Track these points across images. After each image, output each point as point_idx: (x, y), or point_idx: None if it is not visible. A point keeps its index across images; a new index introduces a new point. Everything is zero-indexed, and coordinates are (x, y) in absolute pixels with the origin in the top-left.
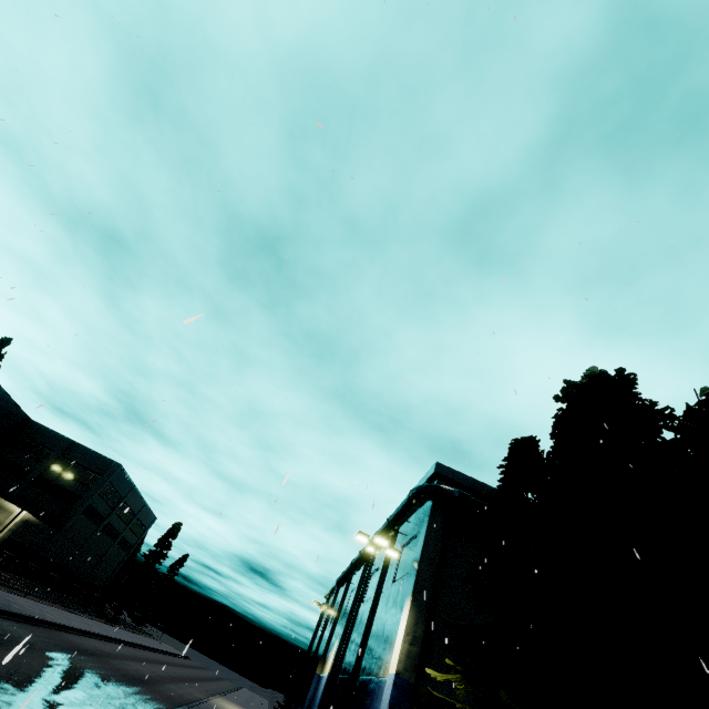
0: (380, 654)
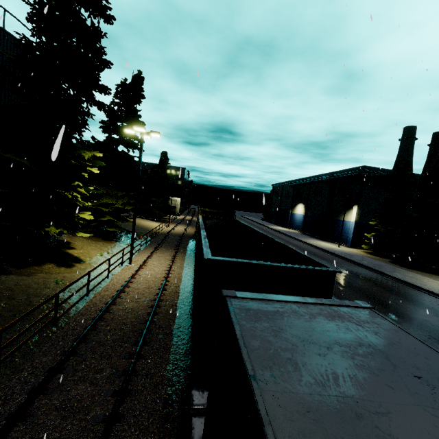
0: (339, 214)
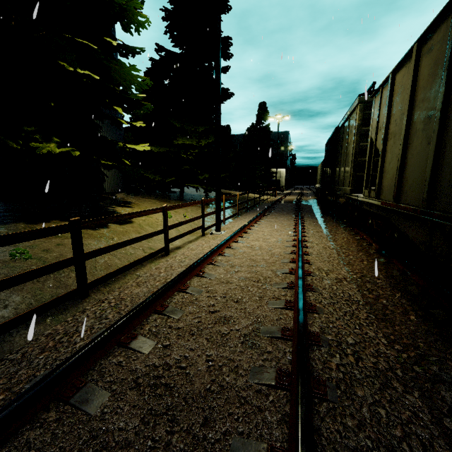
0: None
